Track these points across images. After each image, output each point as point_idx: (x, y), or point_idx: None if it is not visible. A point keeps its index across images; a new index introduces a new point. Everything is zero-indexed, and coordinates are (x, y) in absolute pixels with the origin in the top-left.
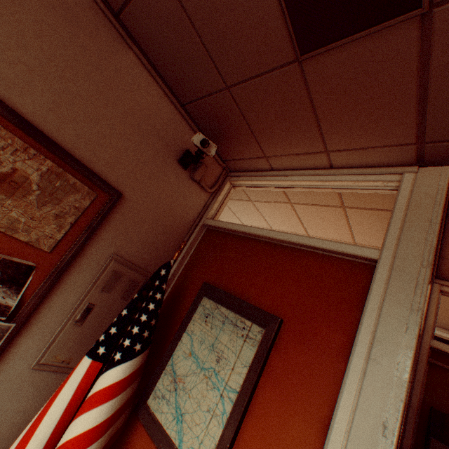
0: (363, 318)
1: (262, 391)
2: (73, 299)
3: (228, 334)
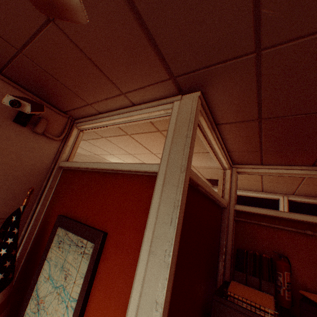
0: (148, 221)
1: (94, 293)
2: None
3: (73, 254)
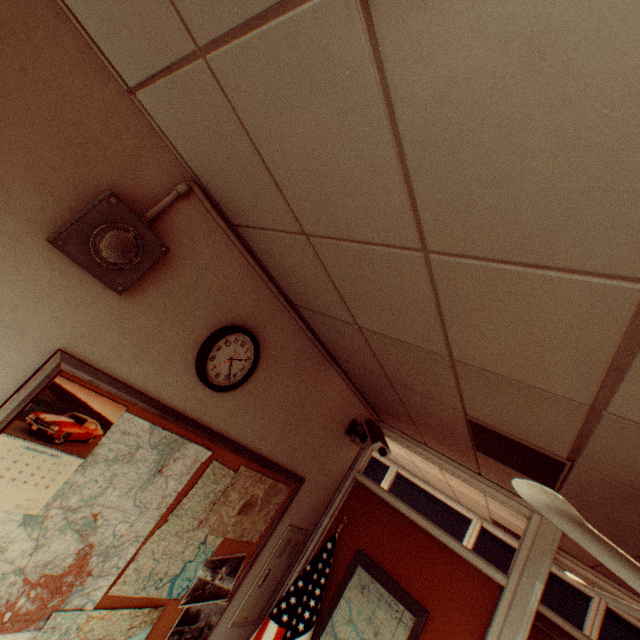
0: (488, 634)
1: None
2: (259, 569)
3: (383, 611)
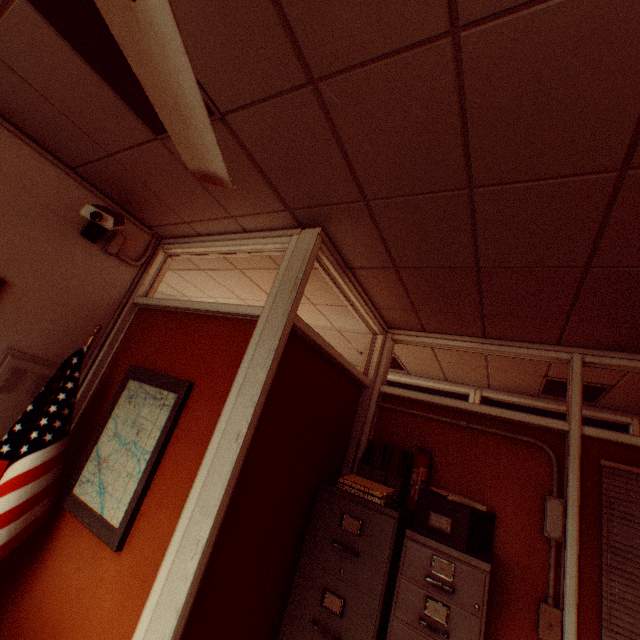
0: (242, 365)
1: (173, 445)
2: None
3: (149, 408)
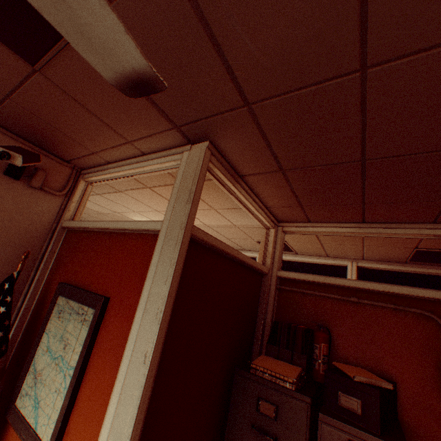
0: (146, 281)
1: (93, 360)
2: None
3: (73, 323)
